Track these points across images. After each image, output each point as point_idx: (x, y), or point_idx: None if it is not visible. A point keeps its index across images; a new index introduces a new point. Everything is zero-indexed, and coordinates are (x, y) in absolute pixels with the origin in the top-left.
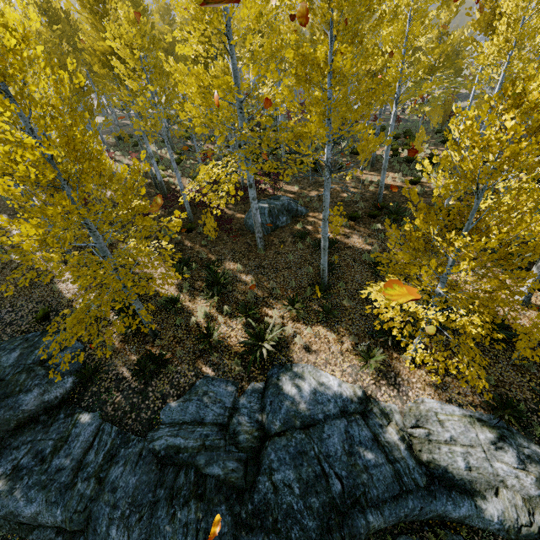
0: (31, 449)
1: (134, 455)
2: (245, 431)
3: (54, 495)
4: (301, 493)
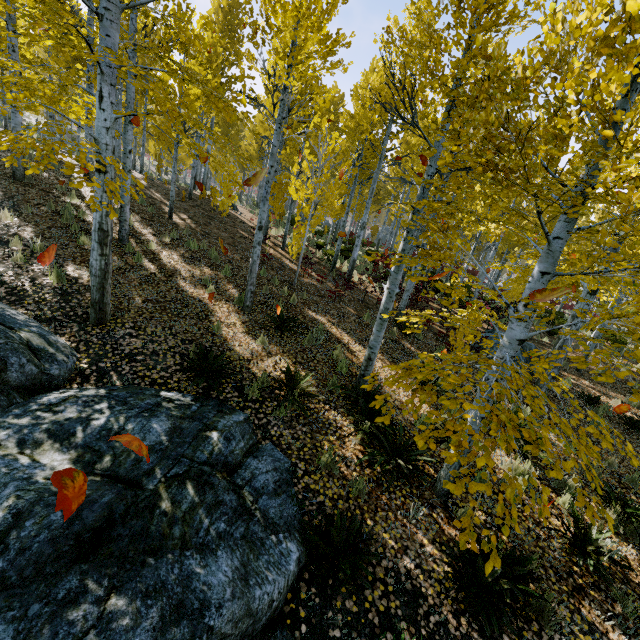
0: None
1: None
2: None
3: None
4: None
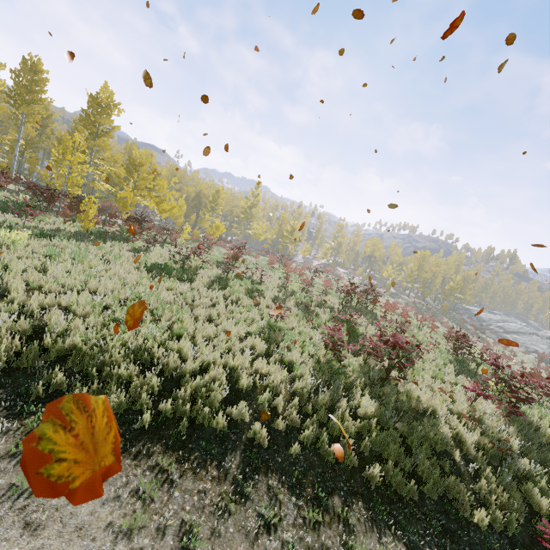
0: None
1: None
2: None
3: None
4: None
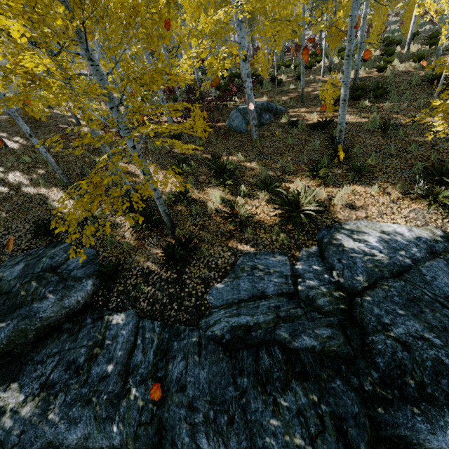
0: (60, 361)
1: (192, 345)
2: (323, 294)
3: (104, 409)
4: (445, 342)
